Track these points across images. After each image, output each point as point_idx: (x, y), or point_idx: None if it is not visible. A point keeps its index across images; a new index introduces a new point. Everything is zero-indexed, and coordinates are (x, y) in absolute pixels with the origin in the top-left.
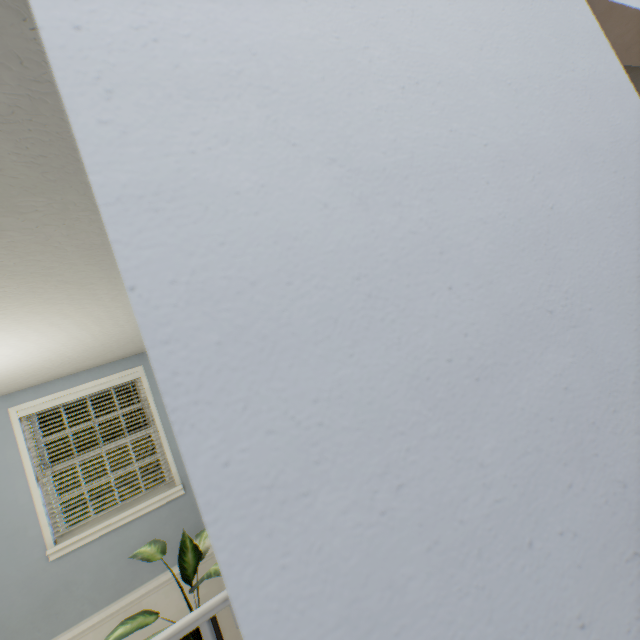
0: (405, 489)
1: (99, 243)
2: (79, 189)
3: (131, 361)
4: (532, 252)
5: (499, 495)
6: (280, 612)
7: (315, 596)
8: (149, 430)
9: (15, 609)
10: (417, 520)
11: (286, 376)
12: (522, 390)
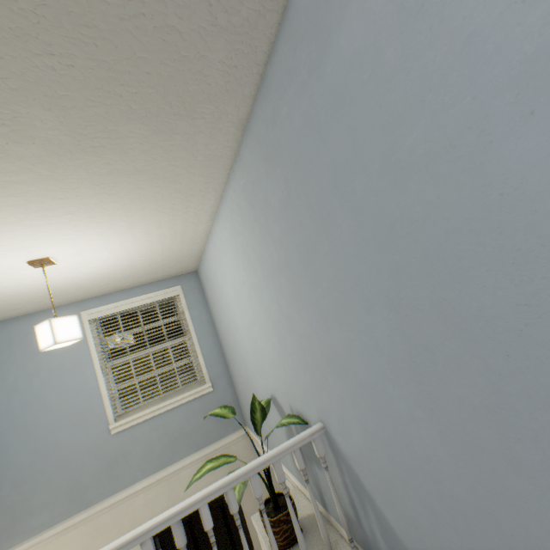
0: None
1: (219, 155)
2: (237, 101)
3: (171, 281)
4: None
5: None
6: None
7: None
8: (185, 337)
9: (86, 469)
10: None
11: None
12: None
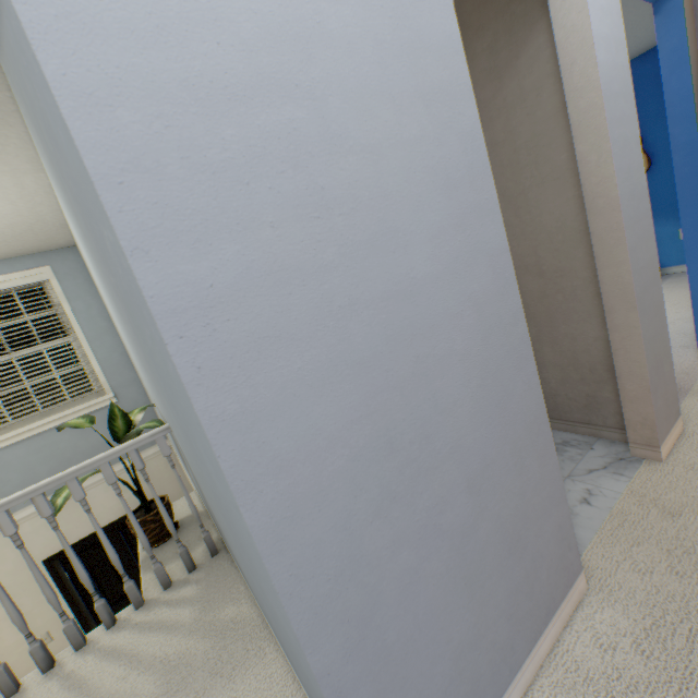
0: (172, 130)
1: None
2: None
3: (34, 260)
4: (292, 46)
5: (233, 157)
6: (97, 146)
7: (116, 148)
8: (68, 338)
9: None
10: (178, 145)
11: (100, 49)
12: (262, 117)
